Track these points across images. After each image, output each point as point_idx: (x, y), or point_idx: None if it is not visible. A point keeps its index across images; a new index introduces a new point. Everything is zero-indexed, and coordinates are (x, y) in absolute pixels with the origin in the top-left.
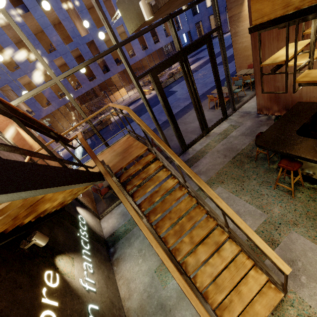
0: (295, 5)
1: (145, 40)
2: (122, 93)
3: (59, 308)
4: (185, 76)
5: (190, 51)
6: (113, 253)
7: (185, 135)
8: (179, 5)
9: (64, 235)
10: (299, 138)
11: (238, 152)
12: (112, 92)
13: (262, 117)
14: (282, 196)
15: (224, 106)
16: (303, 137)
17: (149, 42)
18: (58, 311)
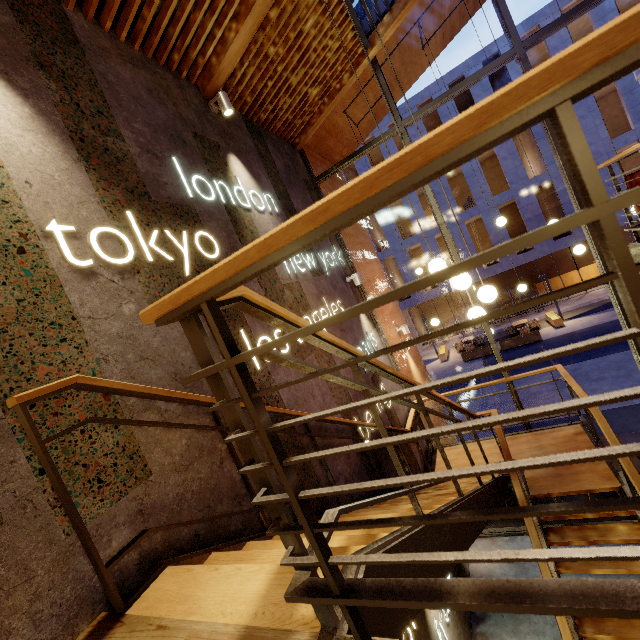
0: None
1: None
2: (585, 275)
3: (415, 634)
4: None
5: None
6: (478, 618)
7: None
8: None
9: None
10: None
11: None
12: (560, 269)
13: None
14: None
15: None
16: None
17: None
18: (414, 638)
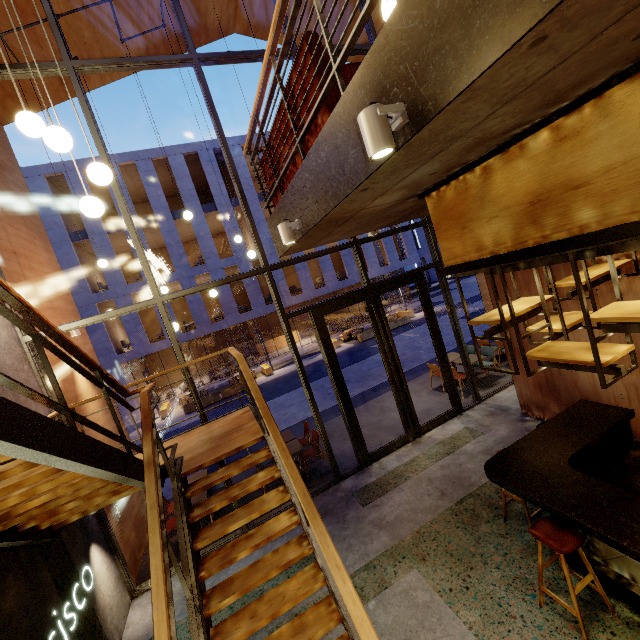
0: (490, 250)
1: (345, 267)
2: None
3: None
4: (374, 323)
5: (385, 289)
6: None
7: (375, 434)
8: (353, 232)
9: (22, 599)
10: (572, 475)
11: (472, 490)
12: (274, 334)
13: (532, 422)
14: (558, 633)
15: (453, 387)
16: (580, 473)
17: (350, 270)
18: None
